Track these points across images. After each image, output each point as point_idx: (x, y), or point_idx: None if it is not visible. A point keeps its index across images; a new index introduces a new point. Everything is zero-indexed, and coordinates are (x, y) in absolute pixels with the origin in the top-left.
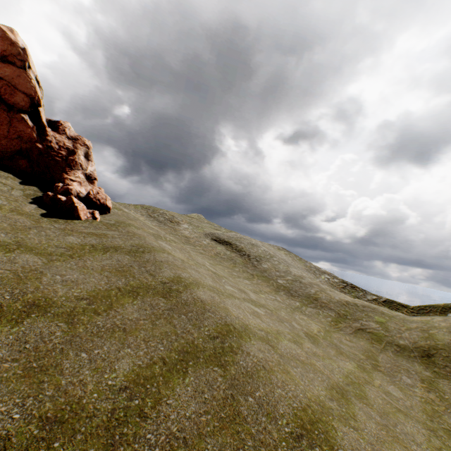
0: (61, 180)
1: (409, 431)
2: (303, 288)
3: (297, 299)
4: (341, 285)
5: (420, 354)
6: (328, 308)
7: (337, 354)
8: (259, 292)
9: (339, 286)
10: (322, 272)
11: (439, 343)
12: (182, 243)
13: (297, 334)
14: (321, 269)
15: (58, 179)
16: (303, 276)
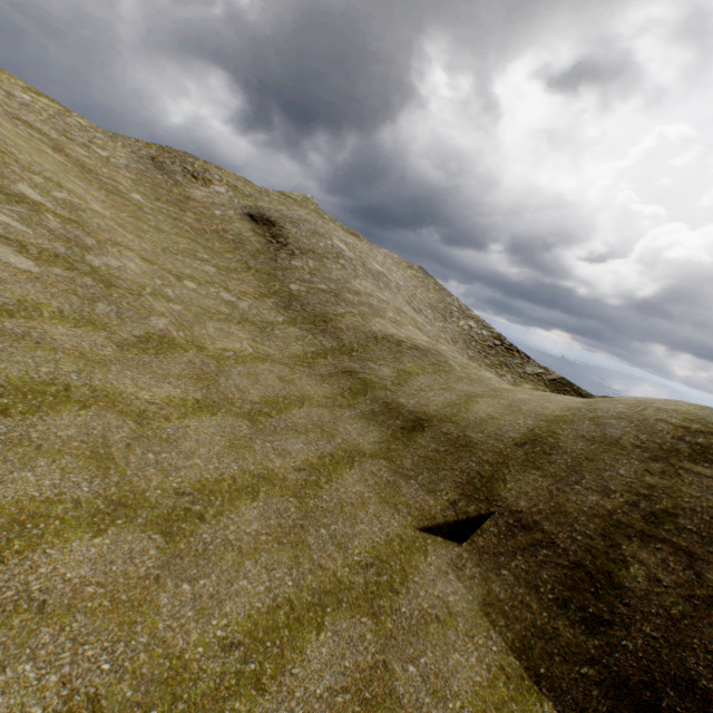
0: None
1: (8, 478)
2: (327, 304)
3: (289, 313)
4: (490, 341)
5: (404, 423)
6: (333, 336)
7: (179, 375)
8: (202, 282)
9: (484, 342)
10: (468, 316)
11: (460, 415)
12: (152, 198)
13: (99, 321)
14: (471, 312)
15: None
16: (367, 295)
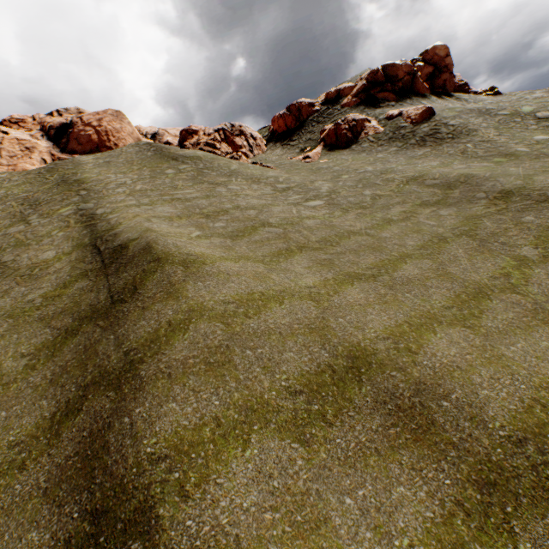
0: (471, 92)
1: None
2: None
3: None
4: None
5: None
6: None
7: None
8: None
9: None
10: None
11: None
12: None
13: None
14: None
15: (469, 93)
16: None
